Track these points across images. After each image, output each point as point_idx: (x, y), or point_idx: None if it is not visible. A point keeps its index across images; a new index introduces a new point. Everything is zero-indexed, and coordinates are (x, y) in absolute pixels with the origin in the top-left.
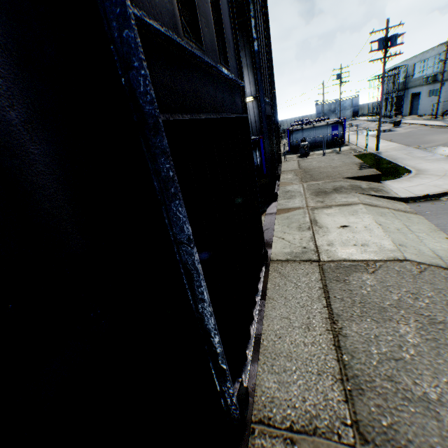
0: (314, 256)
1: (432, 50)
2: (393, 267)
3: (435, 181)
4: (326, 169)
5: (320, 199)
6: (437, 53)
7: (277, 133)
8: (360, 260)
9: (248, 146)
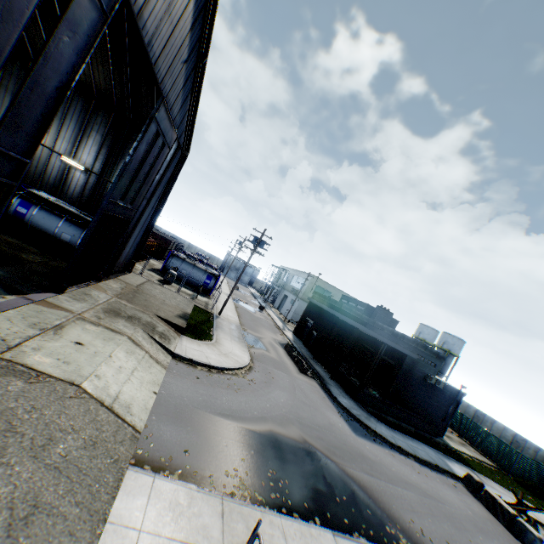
0: (0, 350)
1: (304, 274)
2: (58, 386)
3: (213, 354)
4: (155, 301)
5: (104, 315)
6: (305, 277)
7: (144, 243)
8: (40, 370)
9: (0, 208)
